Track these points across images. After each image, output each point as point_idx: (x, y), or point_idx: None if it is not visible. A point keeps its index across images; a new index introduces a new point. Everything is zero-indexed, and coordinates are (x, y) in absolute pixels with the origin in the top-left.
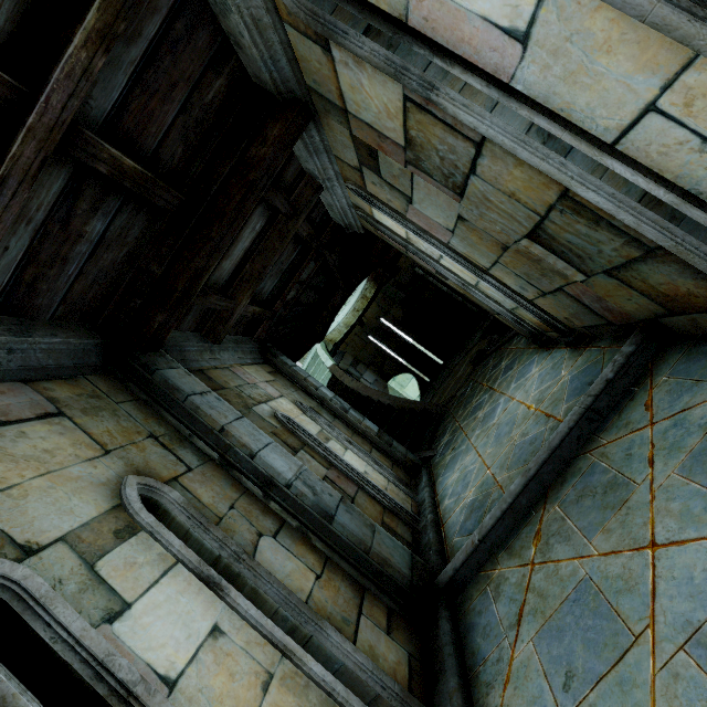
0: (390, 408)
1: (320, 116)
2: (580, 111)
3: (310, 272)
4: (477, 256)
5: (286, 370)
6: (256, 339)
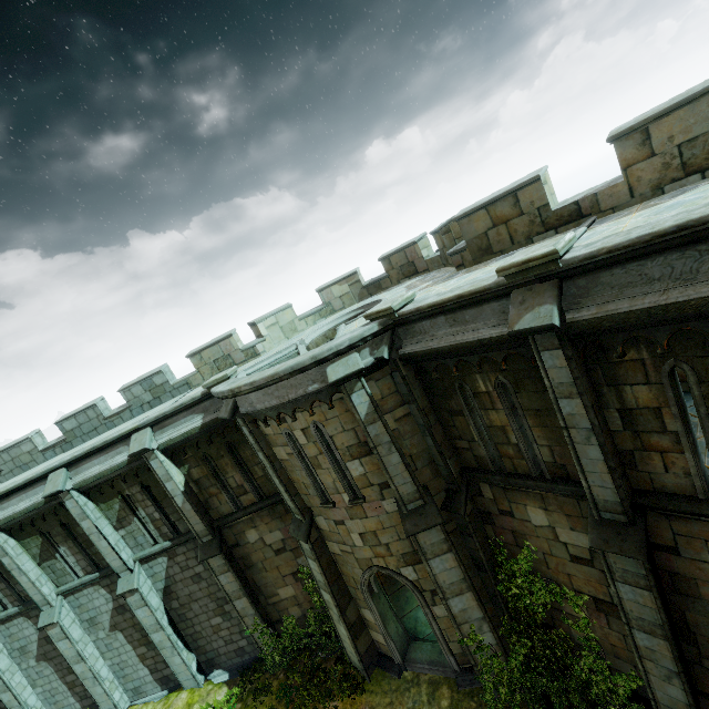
0: None
1: None
2: None
3: None
4: None
5: None
6: None
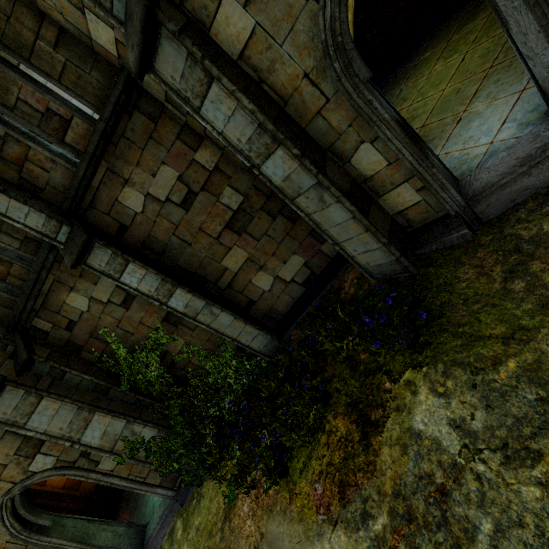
0: None
1: None
2: (85, 109)
3: None
4: None
5: None
6: None
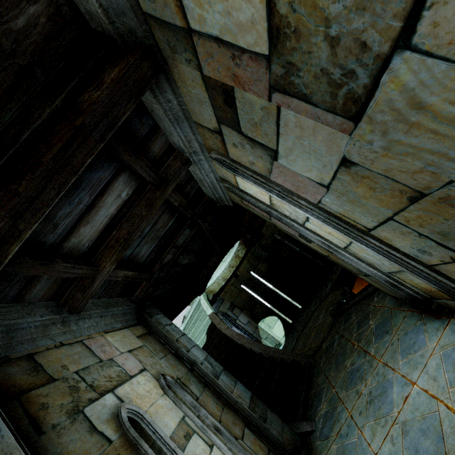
0: (261, 357)
1: (170, 66)
2: None
3: (186, 237)
4: (358, 215)
5: (160, 330)
6: (135, 299)
